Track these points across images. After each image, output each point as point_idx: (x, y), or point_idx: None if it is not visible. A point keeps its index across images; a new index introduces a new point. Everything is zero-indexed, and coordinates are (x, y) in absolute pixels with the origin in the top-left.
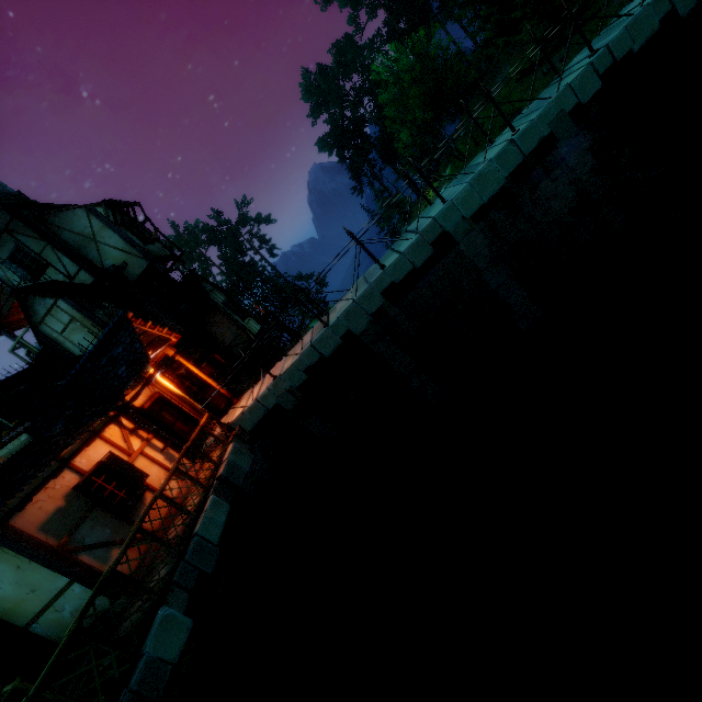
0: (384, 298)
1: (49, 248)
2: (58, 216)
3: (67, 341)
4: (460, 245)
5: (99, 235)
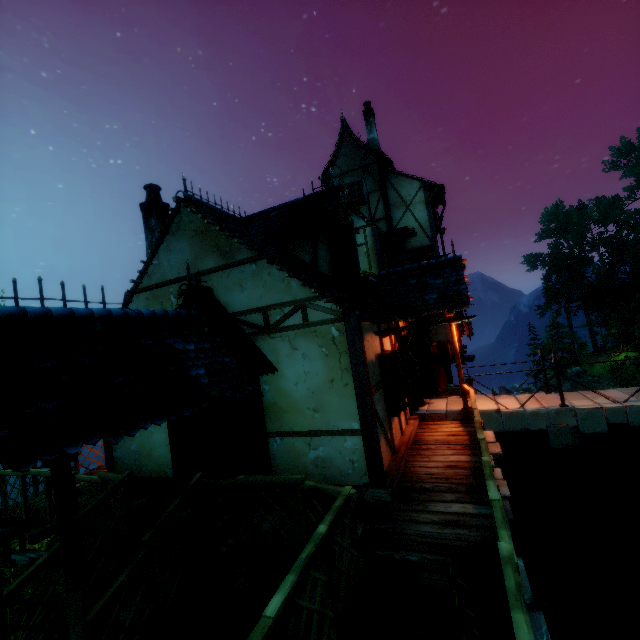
0: None
1: (378, 193)
2: (398, 178)
3: None
4: None
5: (413, 205)
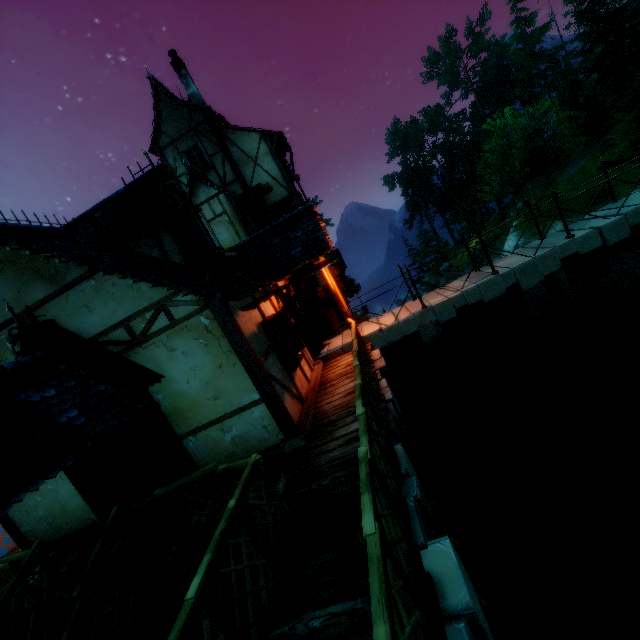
0: (561, 265)
1: (220, 154)
2: (236, 133)
3: (209, 230)
4: None
5: (260, 159)
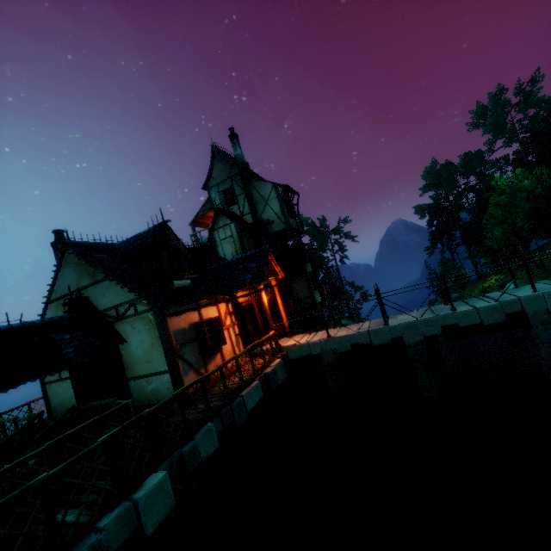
0: (442, 331)
1: (243, 195)
2: (258, 182)
3: (220, 245)
4: (532, 328)
5: (270, 200)
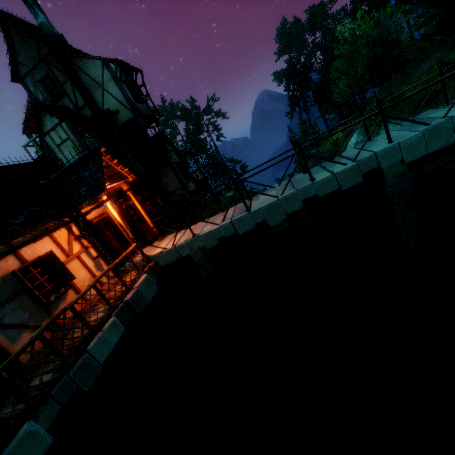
0: (303, 205)
1: (69, 82)
2: (82, 61)
3: (60, 153)
4: (387, 183)
5: (106, 84)
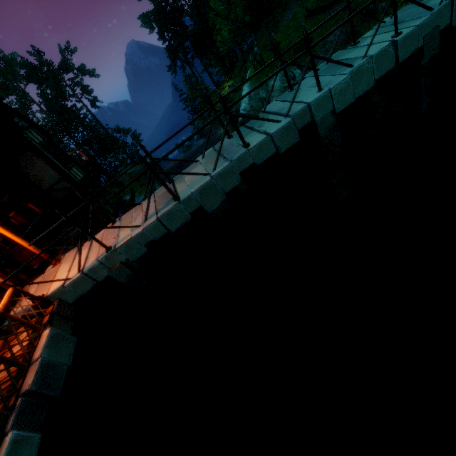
0: (241, 179)
1: None
2: None
3: None
4: (321, 138)
5: None
